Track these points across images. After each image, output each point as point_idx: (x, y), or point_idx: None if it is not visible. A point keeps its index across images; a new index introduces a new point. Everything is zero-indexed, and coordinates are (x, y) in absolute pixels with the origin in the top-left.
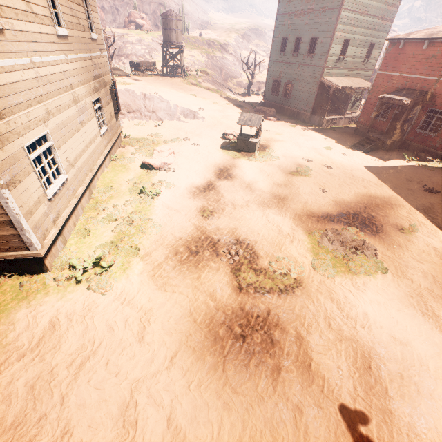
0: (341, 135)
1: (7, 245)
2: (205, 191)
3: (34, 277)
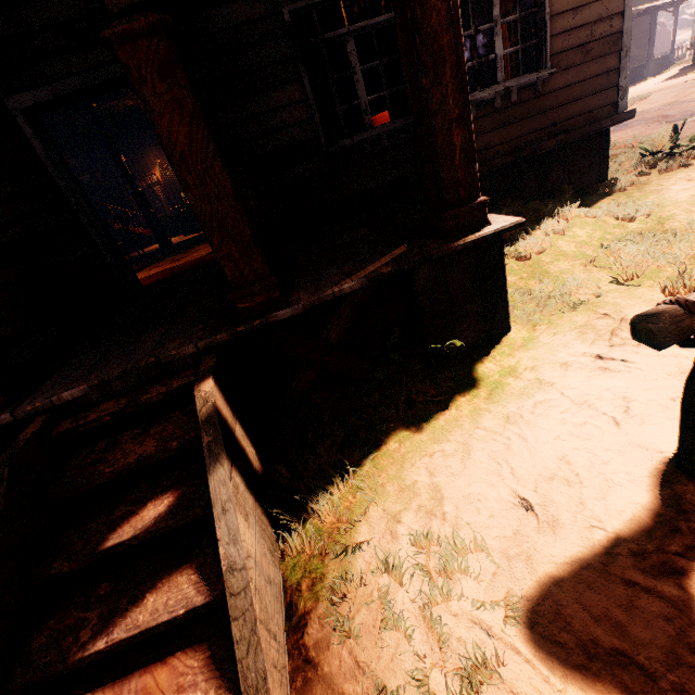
0: (677, 72)
1: (590, 105)
2: (621, 127)
3: (596, 190)
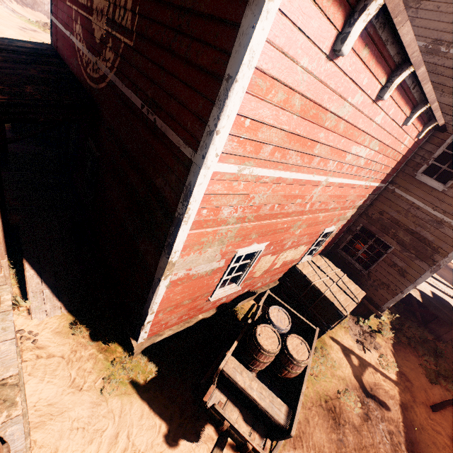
0: None
1: None
2: None
3: None
